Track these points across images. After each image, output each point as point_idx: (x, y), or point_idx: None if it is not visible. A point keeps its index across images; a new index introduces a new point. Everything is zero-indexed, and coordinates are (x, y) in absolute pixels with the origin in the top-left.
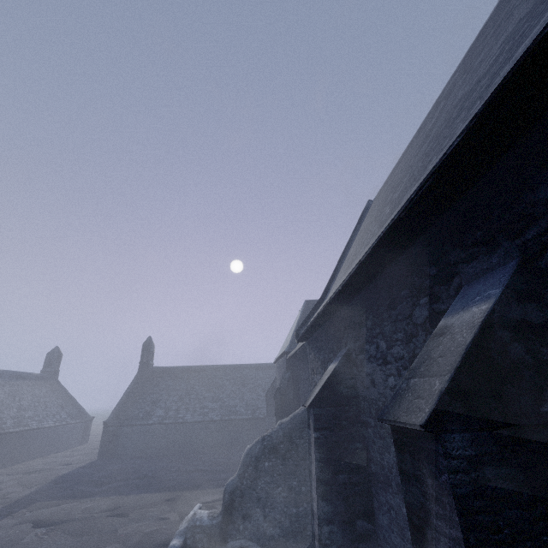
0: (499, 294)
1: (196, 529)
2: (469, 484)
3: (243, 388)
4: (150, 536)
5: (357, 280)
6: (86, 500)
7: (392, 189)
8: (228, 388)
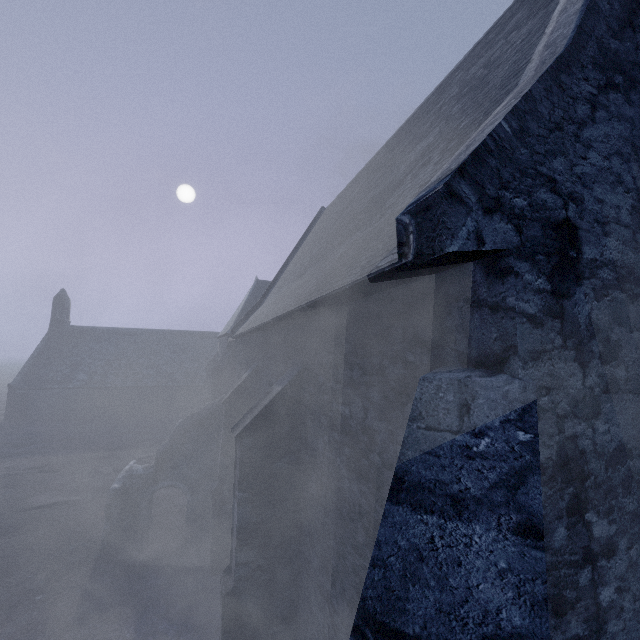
0: (285, 385)
1: (133, 477)
2: (247, 454)
3: (184, 356)
4: (86, 484)
5: (262, 329)
6: (5, 460)
7: (321, 234)
8: (166, 355)
